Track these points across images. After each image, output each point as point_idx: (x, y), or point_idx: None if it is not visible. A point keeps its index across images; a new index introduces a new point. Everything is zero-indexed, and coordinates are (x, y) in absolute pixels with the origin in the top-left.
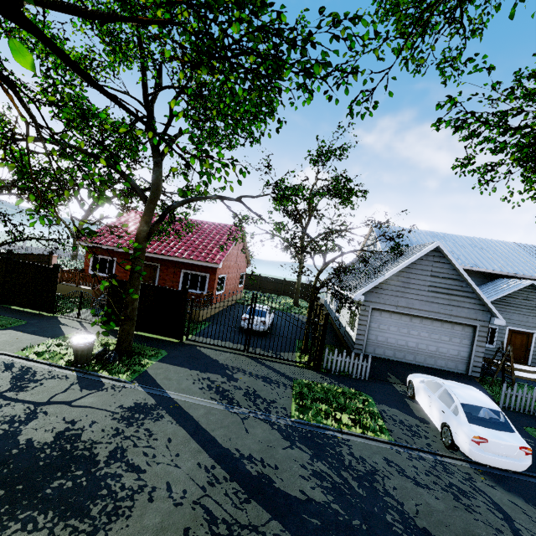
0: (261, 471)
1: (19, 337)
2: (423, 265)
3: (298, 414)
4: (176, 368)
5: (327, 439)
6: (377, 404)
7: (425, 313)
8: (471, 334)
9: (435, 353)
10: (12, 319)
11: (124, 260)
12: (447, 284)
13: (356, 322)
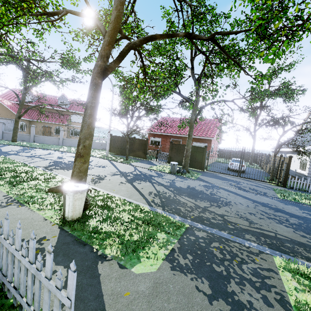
0: (276, 207)
1: (144, 164)
2: None
3: (282, 198)
4: (210, 178)
5: (305, 206)
6: None
7: None
8: None
9: None
10: (135, 160)
11: (164, 138)
12: None
13: (307, 164)
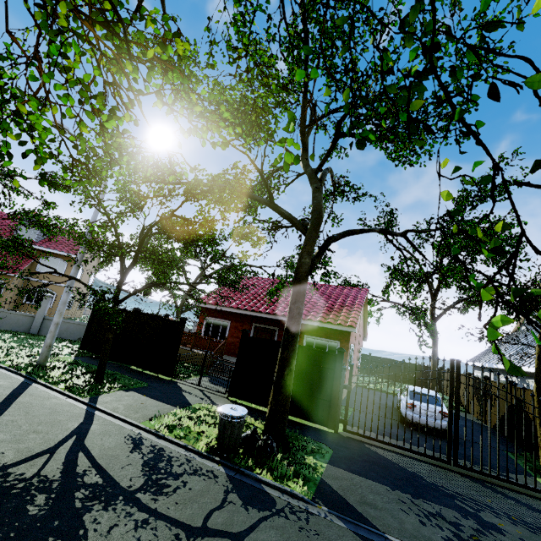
0: None
1: (143, 402)
2: None
3: None
4: (367, 482)
5: None
6: None
7: None
8: None
9: None
10: (134, 379)
11: (238, 322)
12: None
13: None
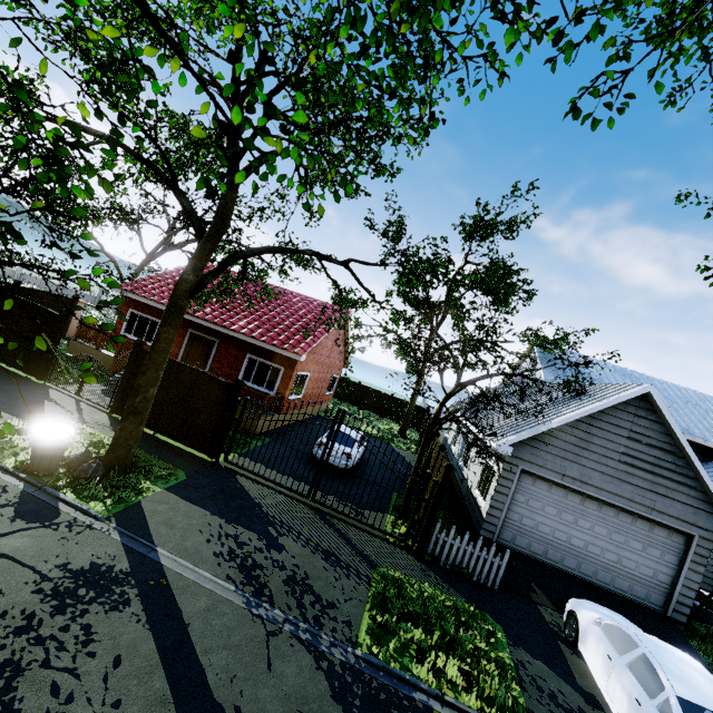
0: None
1: None
2: (617, 418)
3: (370, 641)
4: (189, 508)
5: (415, 712)
6: (510, 644)
7: (609, 496)
8: (682, 547)
9: (614, 566)
10: None
11: None
12: (653, 456)
13: (492, 485)
